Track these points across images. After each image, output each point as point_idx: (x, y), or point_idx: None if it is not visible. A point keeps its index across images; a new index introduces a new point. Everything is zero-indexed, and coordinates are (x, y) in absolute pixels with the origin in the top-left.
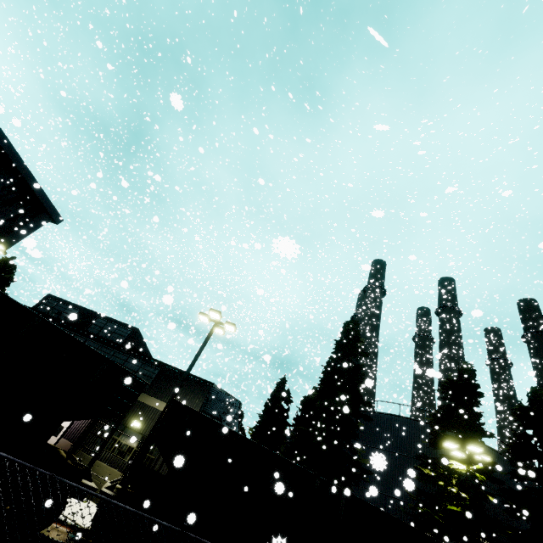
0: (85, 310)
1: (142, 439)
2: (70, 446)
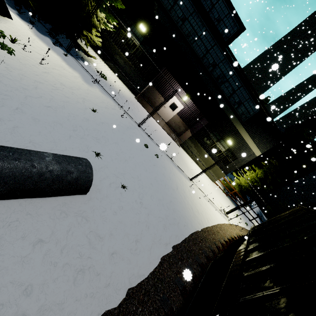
0: None
1: (227, 150)
2: (191, 135)
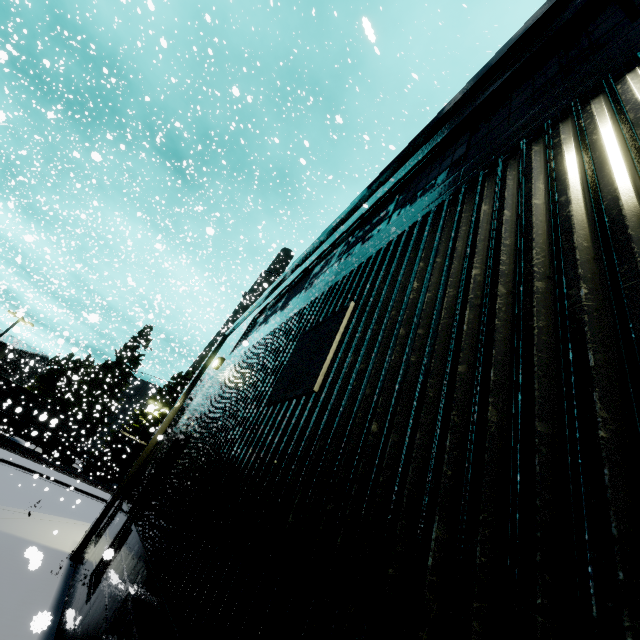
0: None
1: None
2: None
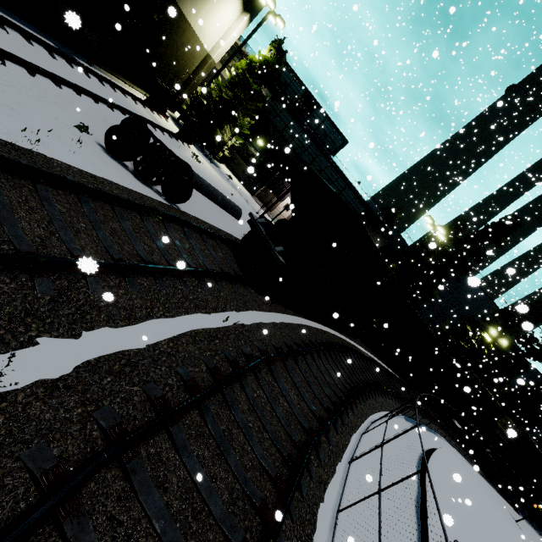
0: (308, 94)
1: None
2: None
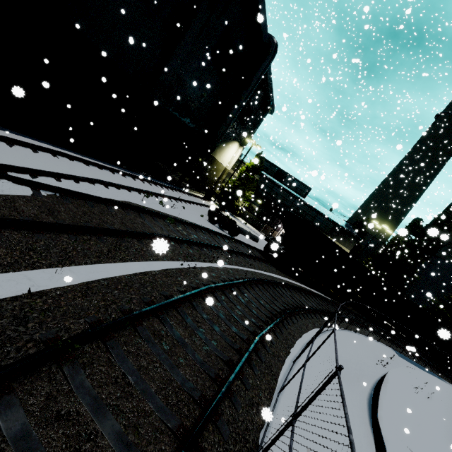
0: (280, 170)
1: None
2: None
